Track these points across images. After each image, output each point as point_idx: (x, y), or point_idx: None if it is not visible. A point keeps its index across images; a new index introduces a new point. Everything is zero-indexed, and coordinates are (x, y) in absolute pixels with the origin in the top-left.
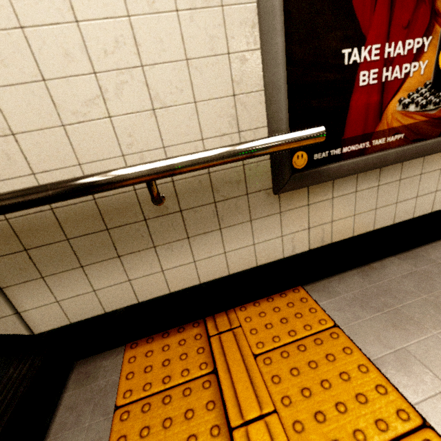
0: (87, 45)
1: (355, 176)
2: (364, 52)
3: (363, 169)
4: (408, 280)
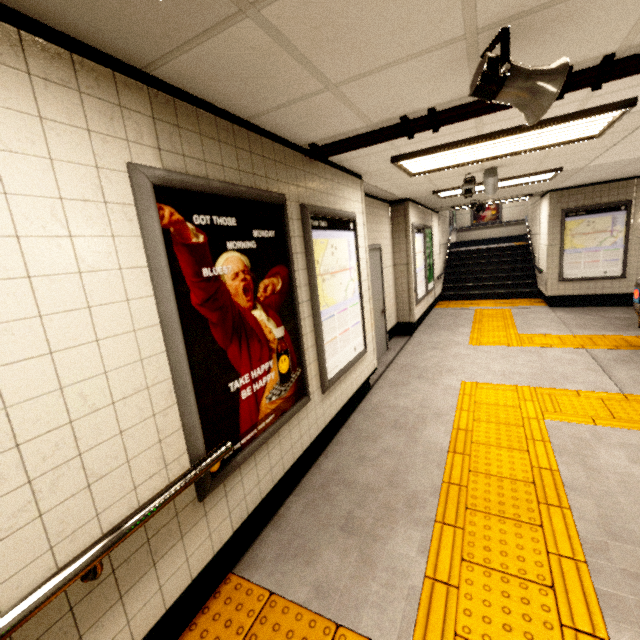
0: (25, 461)
1: (253, 454)
2: (241, 380)
3: (257, 449)
4: (305, 514)
